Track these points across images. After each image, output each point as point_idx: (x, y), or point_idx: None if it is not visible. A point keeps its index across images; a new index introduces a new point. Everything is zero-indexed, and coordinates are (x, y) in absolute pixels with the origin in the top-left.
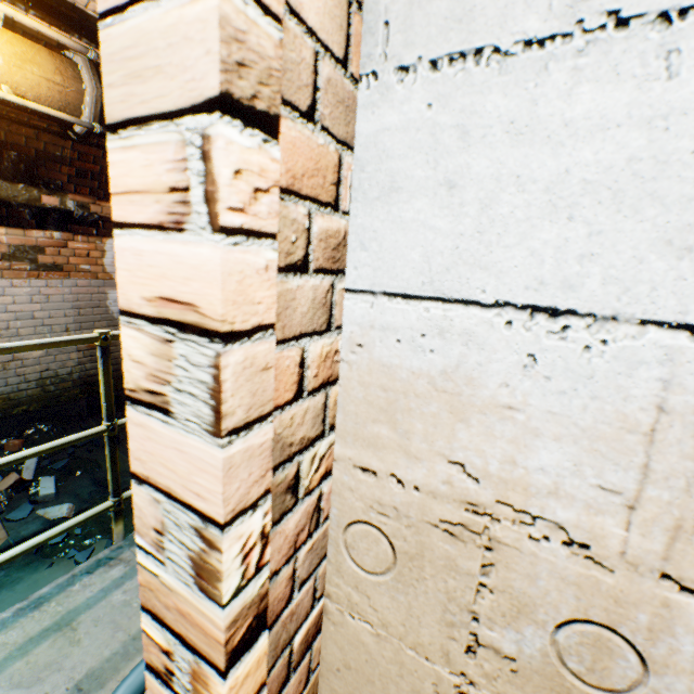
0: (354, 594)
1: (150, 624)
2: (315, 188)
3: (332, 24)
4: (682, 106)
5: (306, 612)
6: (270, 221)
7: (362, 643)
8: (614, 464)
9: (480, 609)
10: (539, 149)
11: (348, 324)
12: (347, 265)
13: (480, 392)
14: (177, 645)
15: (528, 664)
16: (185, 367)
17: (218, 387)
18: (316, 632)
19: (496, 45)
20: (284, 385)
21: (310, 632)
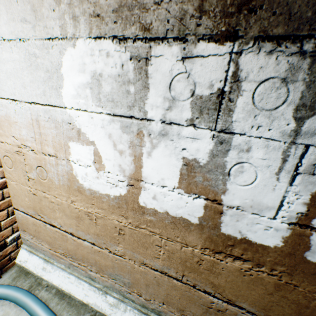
0: (10, 175)
1: None
2: None
3: None
4: (16, 59)
5: None
6: None
7: (15, 187)
8: (31, 132)
9: (27, 170)
10: (2, 64)
11: None
12: None
13: (12, 119)
14: None
15: (36, 179)
16: None
17: None
18: (4, 187)
19: None
20: None
21: (0, 185)
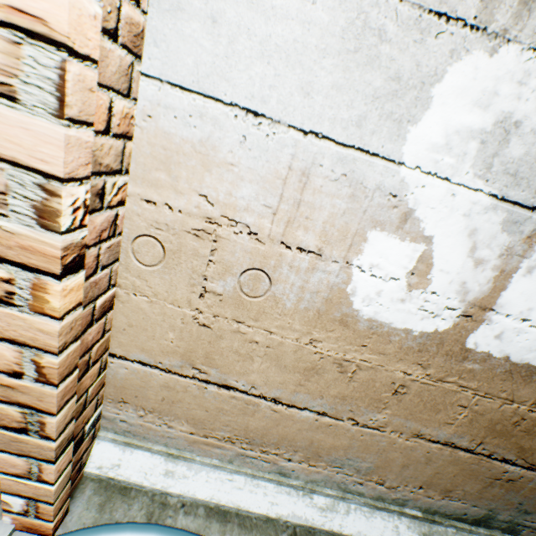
0: (137, 282)
1: None
2: None
3: None
4: (315, 21)
5: (105, 289)
6: None
7: (141, 309)
8: (271, 194)
9: (209, 274)
10: (260, 17)
11: (142, 100)
12: (144, 55)
13: (219, 155)
14: (19, 273)
15: (228, 295)
16: (34, 66)
17: (63, 84)
18: (110, 307)
19: None
20: (99, 118)
21: (107, 305)
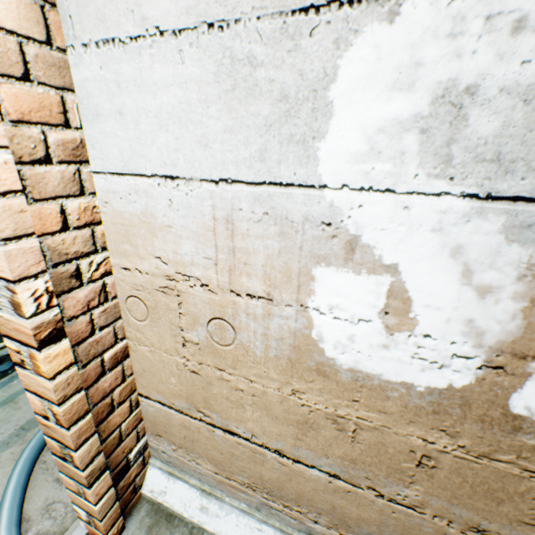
0: (138, 334)
1: (9, 342)
2: (44, 117)
3: (30, 23)
4: (190, 78)
5: (111, 343)
6: (1, 140)
7: (147, 357)
8: (207, 246)
9: (183, 325)
10: (149, 95)
11: (99, 192)
12: (90, 158)
13: (158, 220)
14: (21, 346)
15: (203, 344)
16: None
17: None
18: (125, 357)
19: (120, 37)
20: (51, 223)
21: (119, 355)
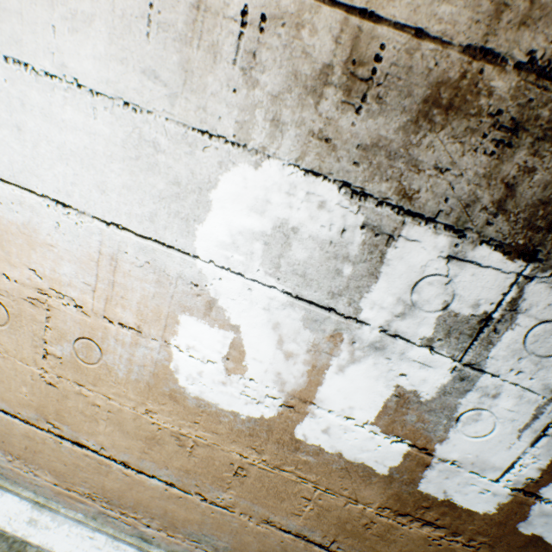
0: None
1: None
2: None
3: None
4: (100, 133)
5: None
6: None
7: None
8: (89, 274)
9: (48, 338)
10: (55, 127)
11: None
12: None
13: (40, 236)
14: None
15: (67, 359)
16: None
17: None
18: None
19: (34, 66)
20: None
21: None
